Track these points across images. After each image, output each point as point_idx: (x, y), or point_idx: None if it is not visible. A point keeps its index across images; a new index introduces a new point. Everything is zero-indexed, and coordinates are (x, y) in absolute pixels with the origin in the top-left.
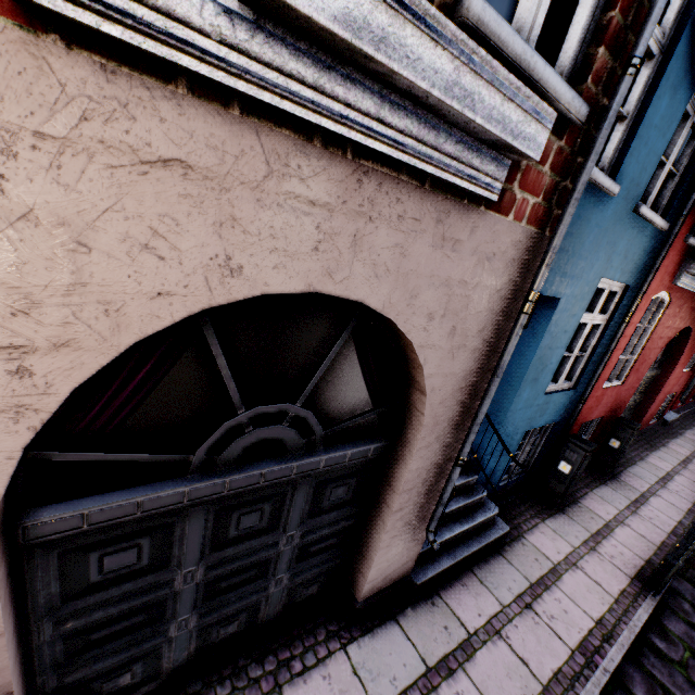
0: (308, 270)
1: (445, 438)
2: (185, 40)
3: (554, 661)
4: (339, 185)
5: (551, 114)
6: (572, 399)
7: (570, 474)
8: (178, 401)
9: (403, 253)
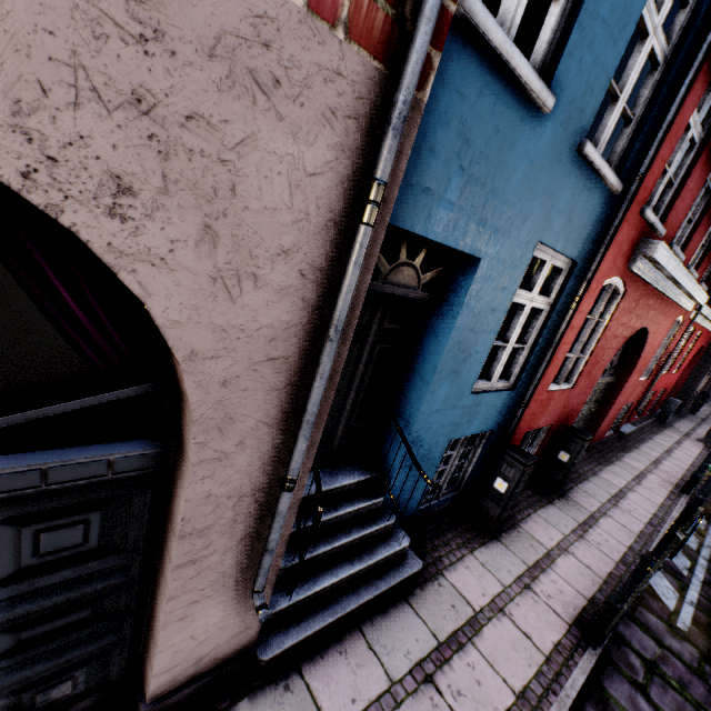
0: None
1: (262, 444)
2: None
3: None
4: None
5: None
6: (512, 402)
7: (507, 493)
8: None
9: None
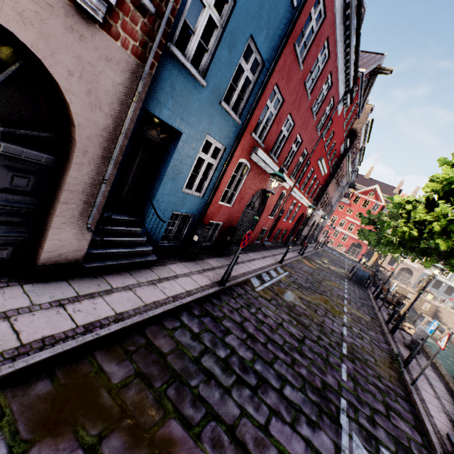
0: None
1: (96, 166)
2: None
3: (156, 299)
4: None
5: None
6: (202, 204)
7: (198, 241)
8: None
9: (43, 20)
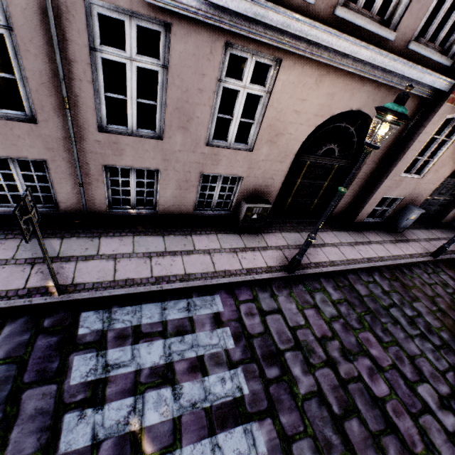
0: None
1: None
2: None
3: None
4: None
5: None
6: None
7: None
8: None
9: None
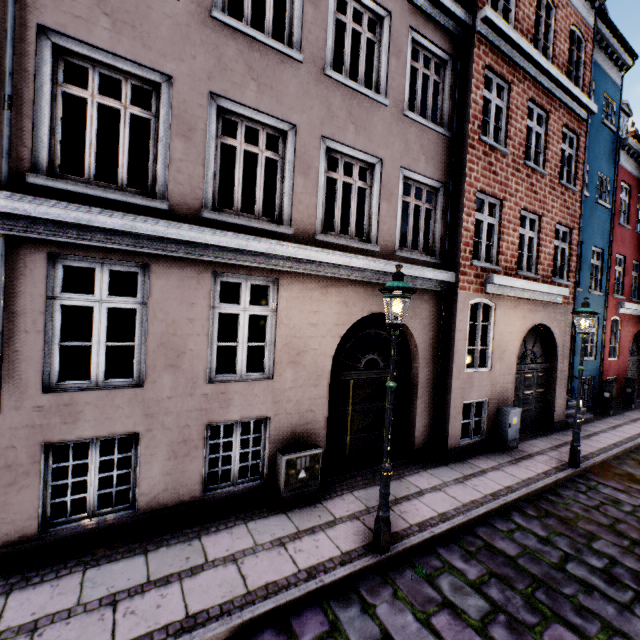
0: (540, 320)
1: (563, 361)
2: (534, 297)
3: (627, 435)
4: (542, 306)
5: (568, 289)
6: (596, 365)
7: (610, 396)
8: (519, 347)
9: (549, 315)
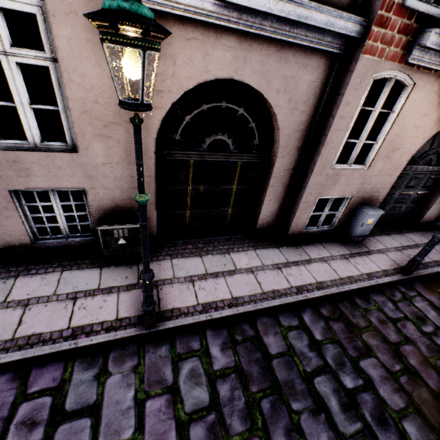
0: None
1: None
2: None
3: None
4: None
5: None
6: None
7: None
8: (423, 145)
9: None
